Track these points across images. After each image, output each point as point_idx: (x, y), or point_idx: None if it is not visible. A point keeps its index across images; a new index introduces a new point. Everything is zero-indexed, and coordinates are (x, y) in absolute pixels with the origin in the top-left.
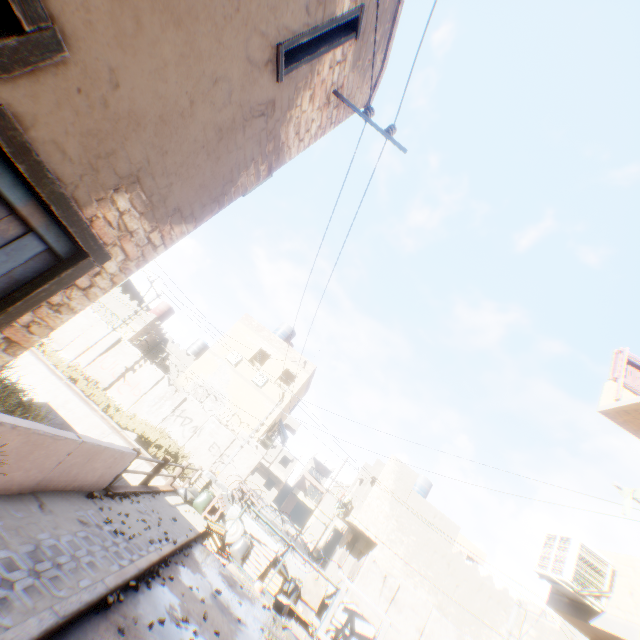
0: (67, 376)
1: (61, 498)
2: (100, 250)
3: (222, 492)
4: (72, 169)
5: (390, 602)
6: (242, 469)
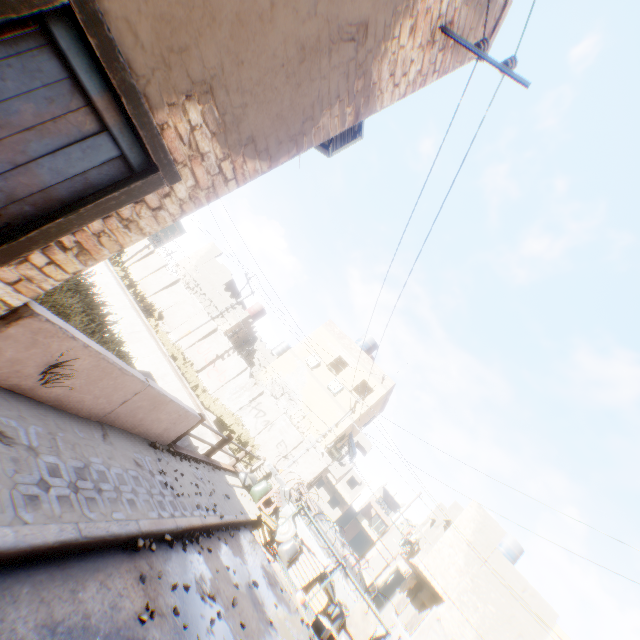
0: (169, 353)
1: (125, 437)
2: (169, 166)
3: (280, 487)
4: (143, 60)
5: None
6: (305, 473)
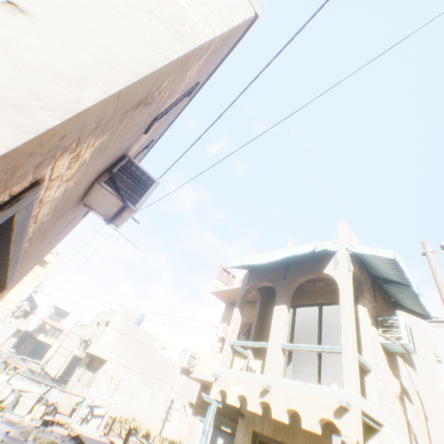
0: None
1: None
2: None
3: None
4: None
5: (114, 390)
6: None
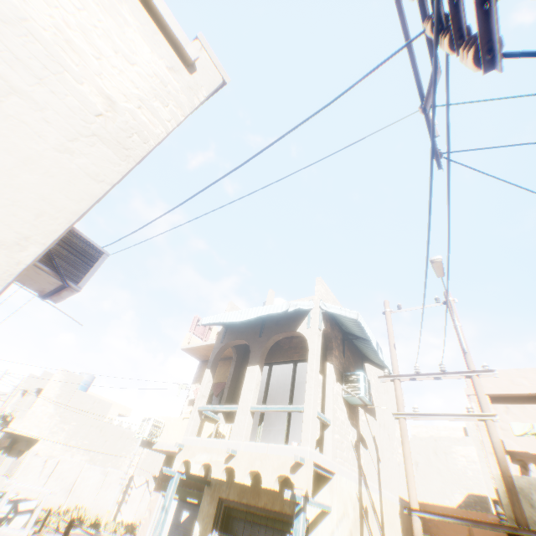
0: None
1: None
2: None
3: None
4: None
5: (50, 476)
6: None
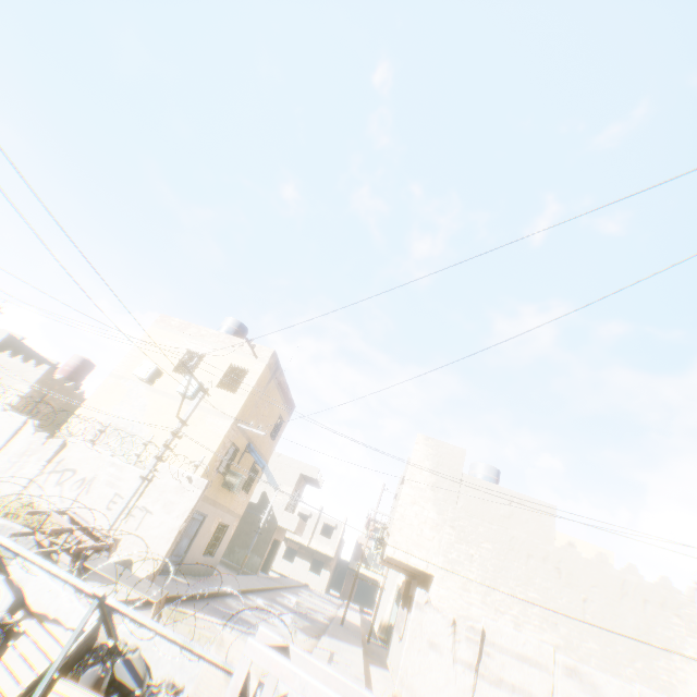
0: None
1: None
2: None
3: None
4: None
5: (476, 669)
6: (169, 522)
